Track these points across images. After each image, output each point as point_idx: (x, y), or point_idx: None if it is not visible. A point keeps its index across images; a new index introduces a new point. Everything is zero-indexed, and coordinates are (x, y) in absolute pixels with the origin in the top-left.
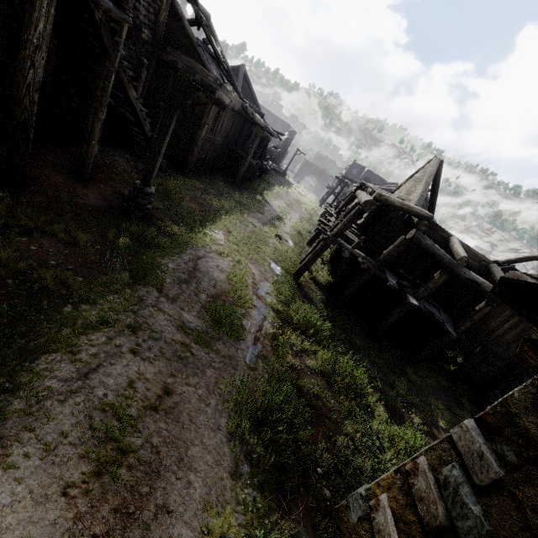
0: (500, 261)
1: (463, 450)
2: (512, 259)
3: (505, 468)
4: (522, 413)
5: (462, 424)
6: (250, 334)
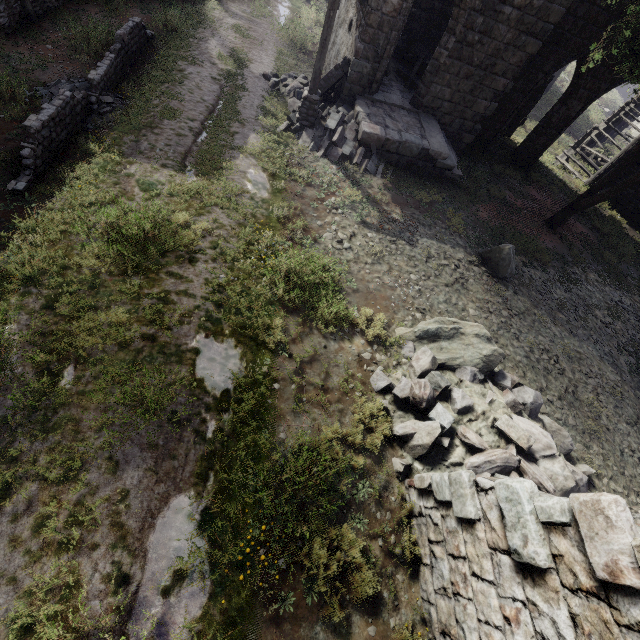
0: None
1: None
2: None
3: None
4: None
5: None
6: (278, 16)
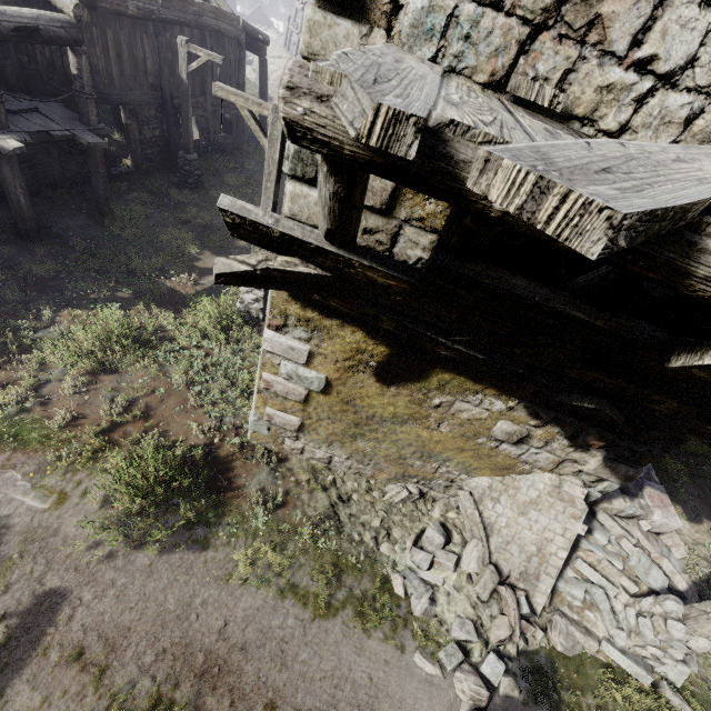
0: None
1: (281, 353)
2: None
3: (307, 343)
4: (288, 306)
5: (266, 339)
6: None
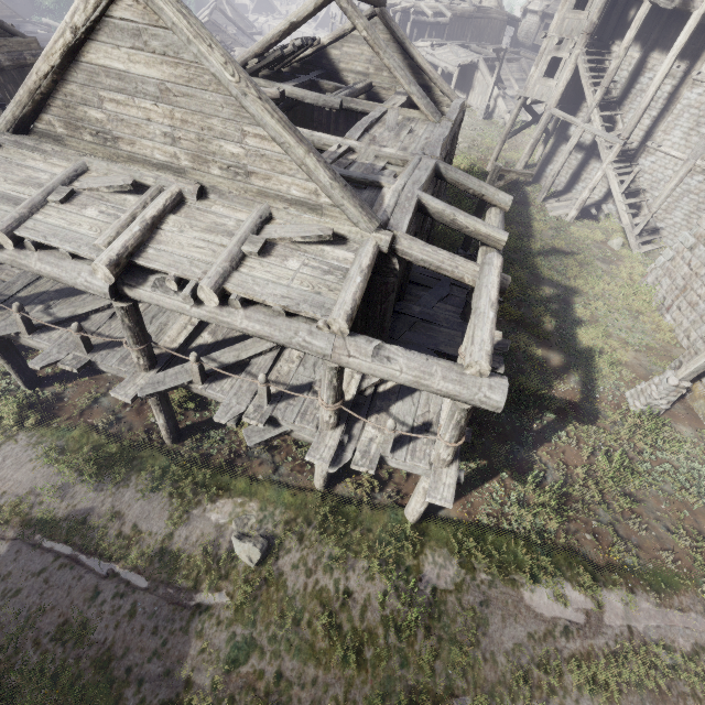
0: (255, 52)
1: None
2: (273, 40)
3: None
4: None
5: None
6: (703, 636)
